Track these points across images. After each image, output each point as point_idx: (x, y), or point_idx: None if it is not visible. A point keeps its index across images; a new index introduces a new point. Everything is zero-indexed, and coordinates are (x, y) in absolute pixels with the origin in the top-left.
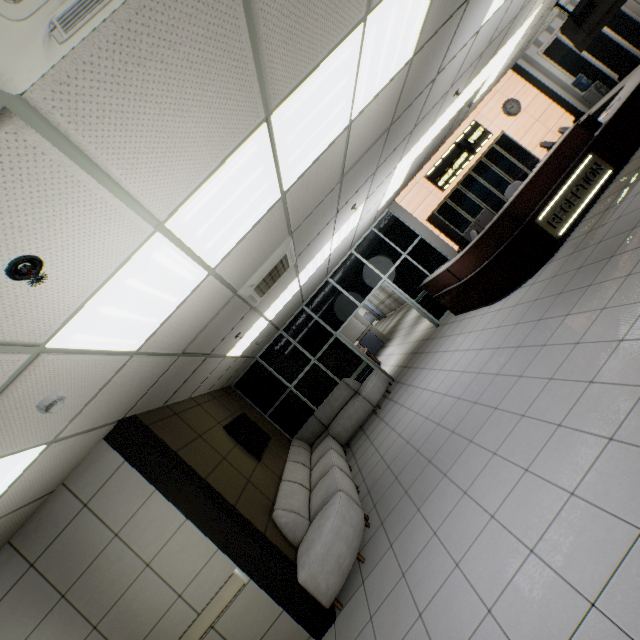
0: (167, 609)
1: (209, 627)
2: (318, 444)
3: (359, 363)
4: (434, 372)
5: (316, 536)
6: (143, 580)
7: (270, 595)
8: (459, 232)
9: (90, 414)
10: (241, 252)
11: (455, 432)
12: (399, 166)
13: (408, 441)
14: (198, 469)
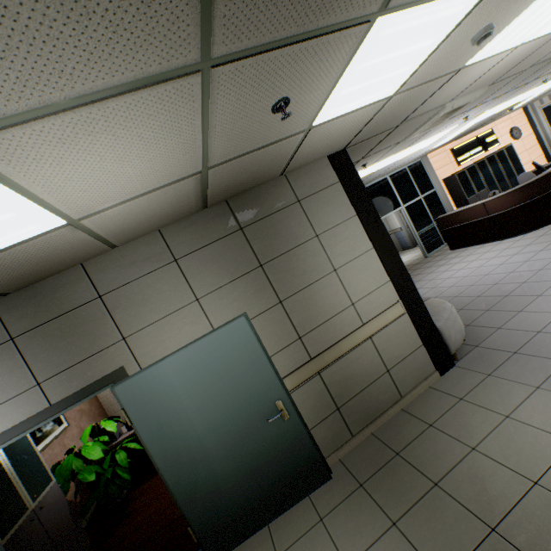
0: (340, 311)
1: (371, 335)
2: None
3: None
4: (453, 271)
5: (439, 309)
6: (328, 280)
7: (417, 330)
8: (466, 196)
9: (397, 102)
10: (517, 53)
11: (528, 282)
12: (482, 114)
13: (456, 296)
14: None
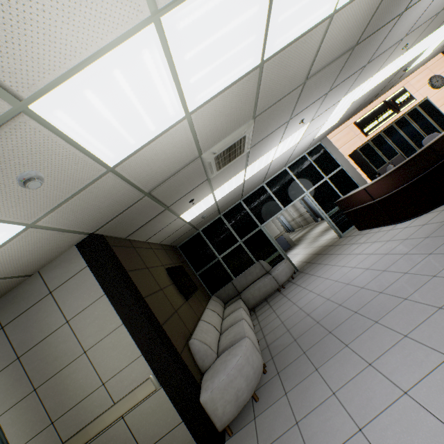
0: (91, 392)
1: (120, 417)
2: (231, 303)
3: (274, 251)
4: (337, 267)
5: (222, 368)
6: (79, 363)
7: (174, 405)
8: (374, 168)
9: (66, 214)
10: (215, 109)
11: (358, 313)
12: (342, 101)
13: (308, 314)
14: (140, 289)
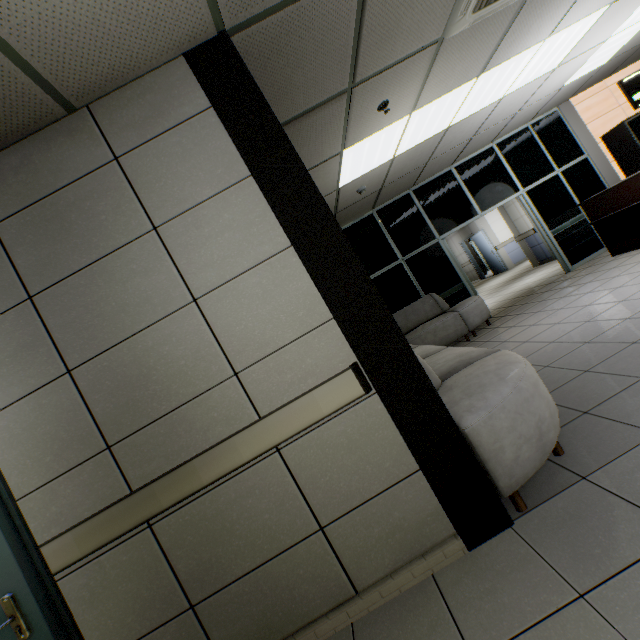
0: (205, 389)
1: (274, 446)
2: None
3: (455, 283)
4: (602, 291)
5: (490, 379)
6: (178, 323)
7: (403, 434)
8: None
9: None
10: None
11: None
12: None
13: (588, 341)
14: None
